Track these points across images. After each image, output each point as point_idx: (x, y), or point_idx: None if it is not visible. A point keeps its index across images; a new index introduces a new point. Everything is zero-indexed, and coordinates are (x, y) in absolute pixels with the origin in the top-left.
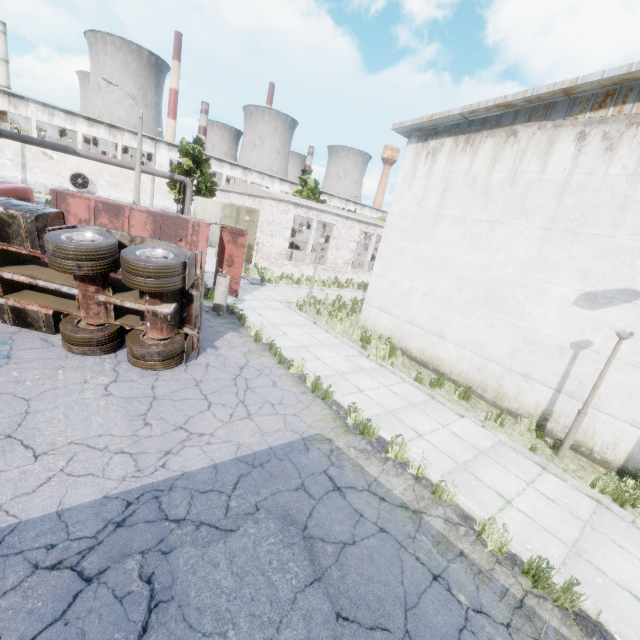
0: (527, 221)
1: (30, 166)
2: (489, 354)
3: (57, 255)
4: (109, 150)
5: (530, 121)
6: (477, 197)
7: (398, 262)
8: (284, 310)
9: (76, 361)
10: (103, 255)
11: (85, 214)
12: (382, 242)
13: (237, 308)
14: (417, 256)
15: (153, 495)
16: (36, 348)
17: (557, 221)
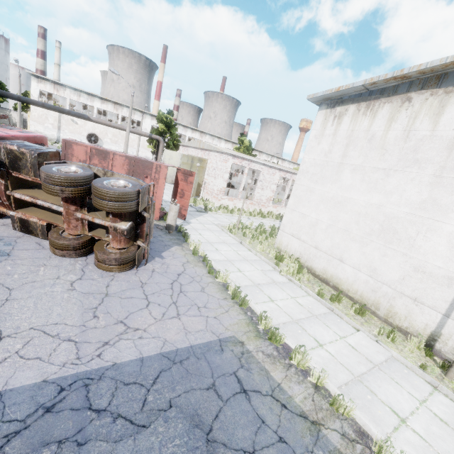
0: (419, 169)
1: (63, 128)
2: (382, 278)
3: (47, 181)
4: (113, 119)
5: (423, 89)
6: (375, 150)
7: (307, 199)
8: (218, 231)
9: (56, 261)
10: (80, 183)
11: (83, 156)
12: (295, 184)
13: (183, 228)
14: (323, 195)
15: (84, 383)
16: (30, 249)
17: (447, 170)
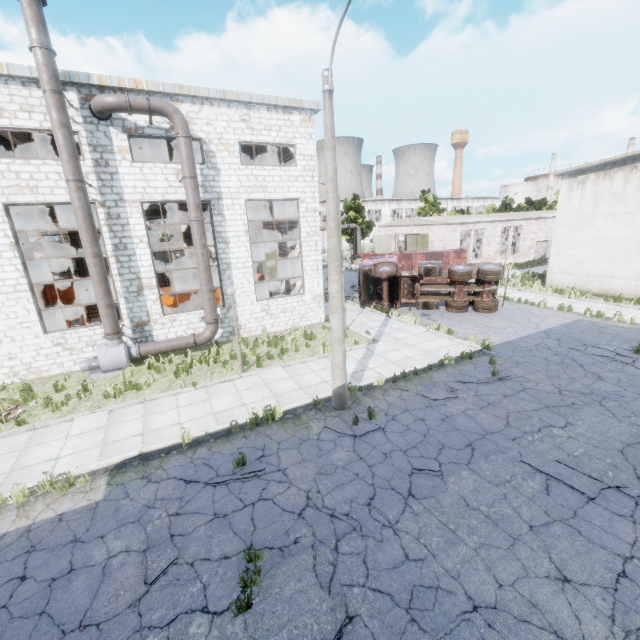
0: None
1: None
2: None
3: (461, 275)
4: None
5: None
6: (619, 201)
7: (570, 244)
8: None
9: (463, 314)
10: (472, 272)
11: None
12: (554, 235)
13: None
14: (583, 238)
15: (548, 331)
16: (444, 313)
17: None
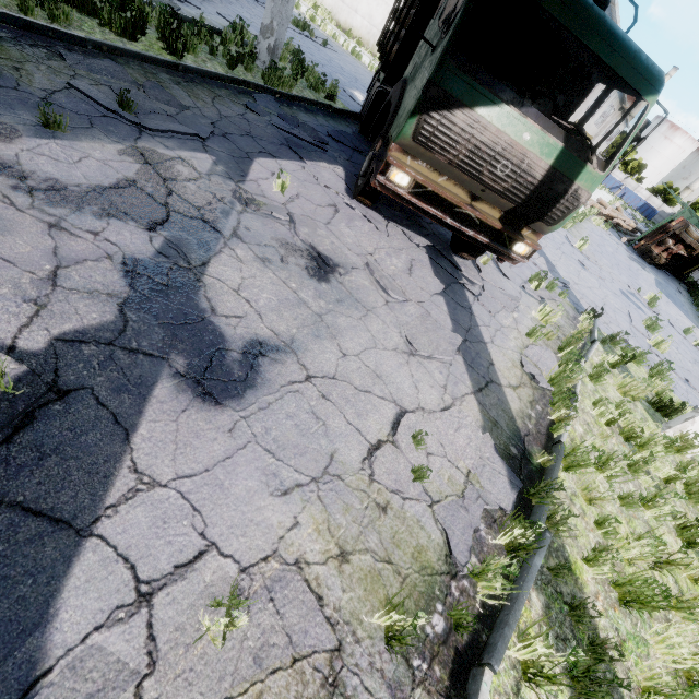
0: None
1: None
2: (374, 23)
3: None
4: None
5: None
6: None
7: None
8: None
9: None
10: None
11: None
12: None
13: None
14: None
15: None
16: None
17: None
